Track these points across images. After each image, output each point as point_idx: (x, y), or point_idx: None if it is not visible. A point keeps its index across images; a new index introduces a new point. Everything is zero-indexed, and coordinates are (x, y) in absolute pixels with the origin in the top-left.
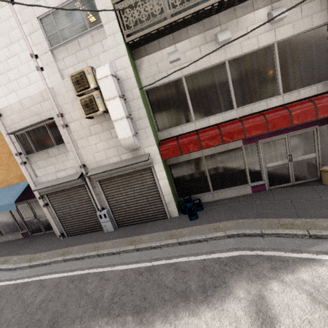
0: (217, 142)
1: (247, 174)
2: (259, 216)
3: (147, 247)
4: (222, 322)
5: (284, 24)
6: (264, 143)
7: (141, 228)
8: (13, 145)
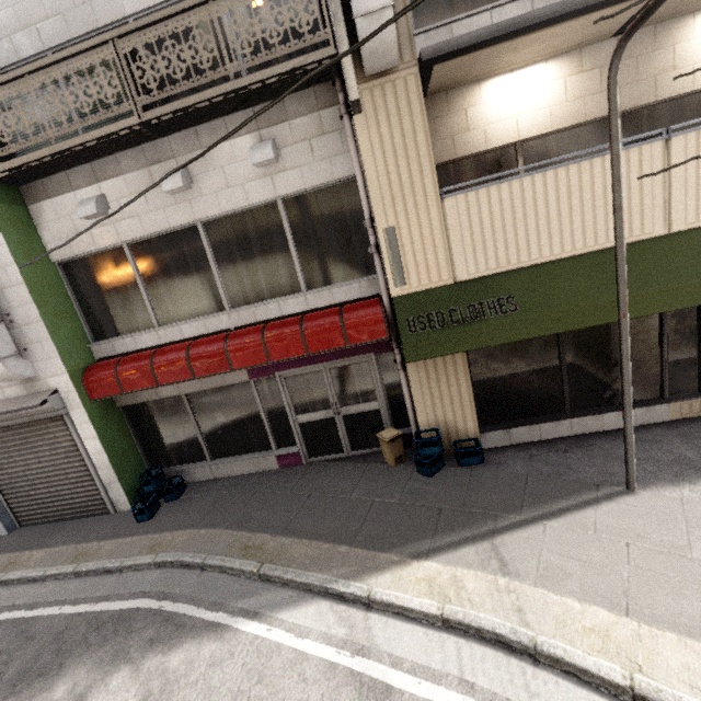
0: (184, 375)
1: (267, 432)
2: (236, 524)
3: (21, 579)
4: None
5: (287, 169)
6: (288, 378)
7: (53, 532)
8: None
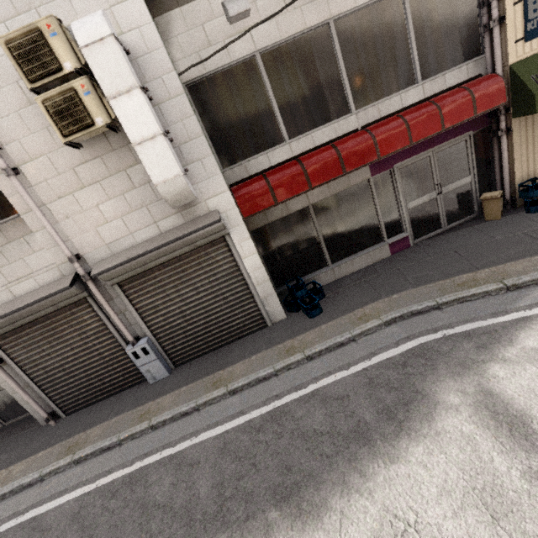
0: (336, 173)
1: (381, 225)
2: (419, 283)
3: (251, 382)
4: (447, 452)
5: None
6: (401, 169)
7: (223, 355)
8: None
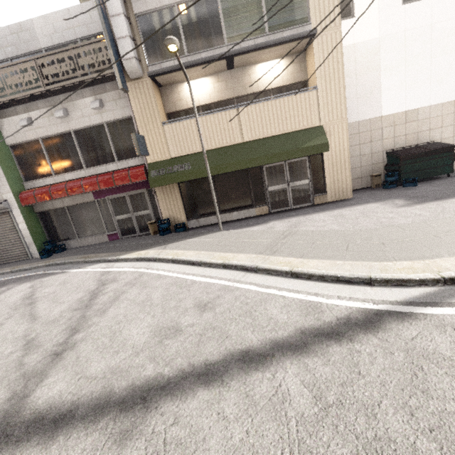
0: (64, 195)
1: (103, 224)
2: (82, 254)
3: None
4: None
5: (107, 111)
6: (111, 199)
7: (2, 266)
8: None
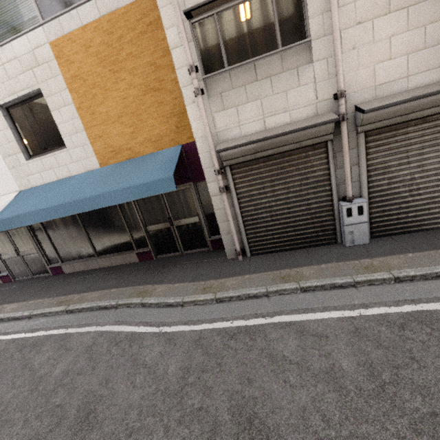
0: None
1: None
2: None
3: None
4: None
5: None
6: None
7: None
8: (187, 45)
